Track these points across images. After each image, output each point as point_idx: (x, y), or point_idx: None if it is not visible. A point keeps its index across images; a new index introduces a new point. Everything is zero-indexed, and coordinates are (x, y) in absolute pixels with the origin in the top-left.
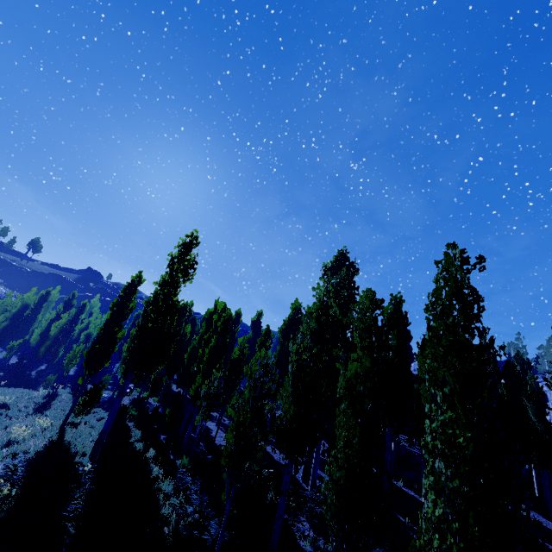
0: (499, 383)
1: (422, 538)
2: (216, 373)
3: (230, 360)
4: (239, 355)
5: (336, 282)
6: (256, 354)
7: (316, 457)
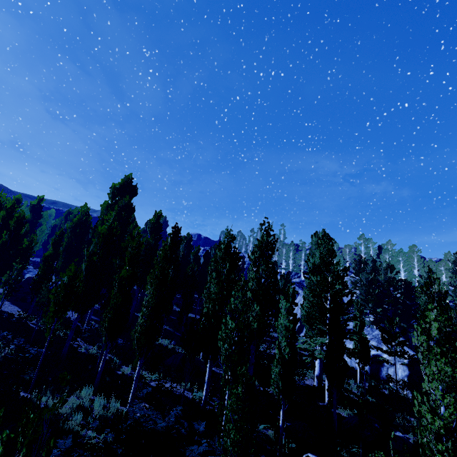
0: (198, 263)
1: (136, 329)
2: (16, 266)
3: (19, 249)
4: (28, 245)
5: (121, 206)
6: (69, 266)
7: (92, 309)
